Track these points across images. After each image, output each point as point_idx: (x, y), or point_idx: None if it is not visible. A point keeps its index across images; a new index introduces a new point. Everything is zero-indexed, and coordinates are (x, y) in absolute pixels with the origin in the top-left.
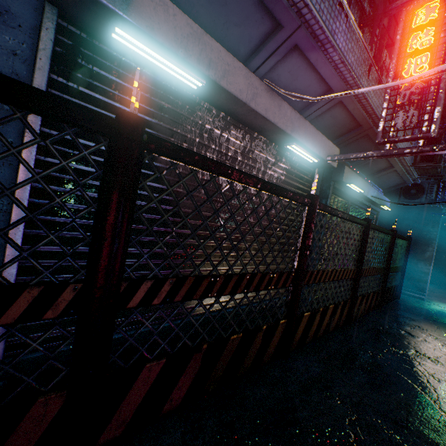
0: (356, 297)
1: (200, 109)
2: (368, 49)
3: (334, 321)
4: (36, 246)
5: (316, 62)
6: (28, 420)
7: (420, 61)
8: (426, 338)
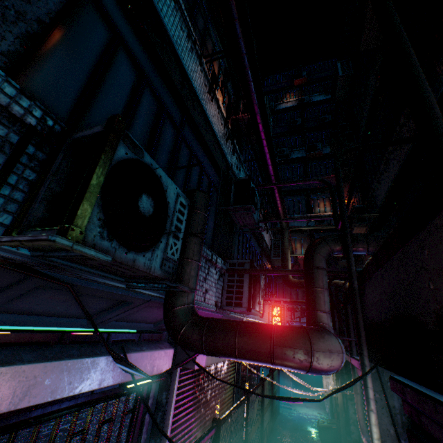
0: (263, 435)
1: None
2: None
3: None
4: None
5: None
6: None
7: None
8: None
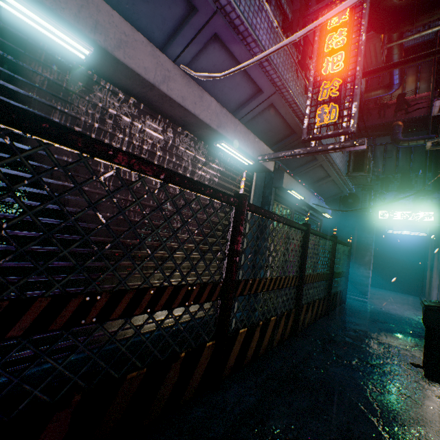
0: (300, 305)
1: (100, 89)
2: (295, 56)
3: (278, 335)
4: None
5: (240, 57)
6: None
7: (336, 60)
8: (368, 343)
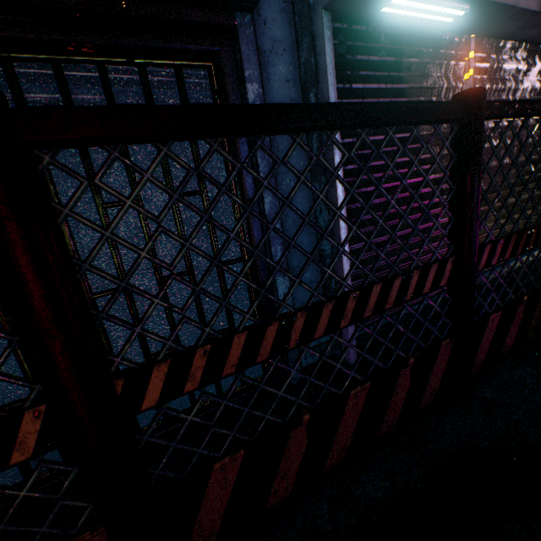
0: None
1: (441, 45)
2: None
3: None
4: (430, 233)
5: None
6: (439, 357)
7: None
8: None
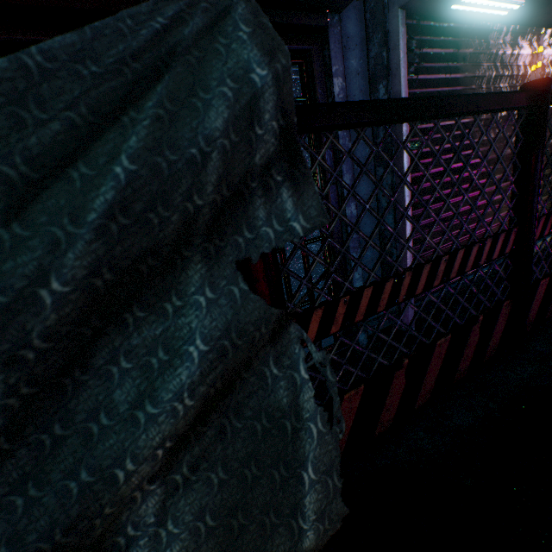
0: None
1: (491, 35)
2: None
3: None
4: (500, 207)
5: None
6: (500, 316)
7: None
8: None
